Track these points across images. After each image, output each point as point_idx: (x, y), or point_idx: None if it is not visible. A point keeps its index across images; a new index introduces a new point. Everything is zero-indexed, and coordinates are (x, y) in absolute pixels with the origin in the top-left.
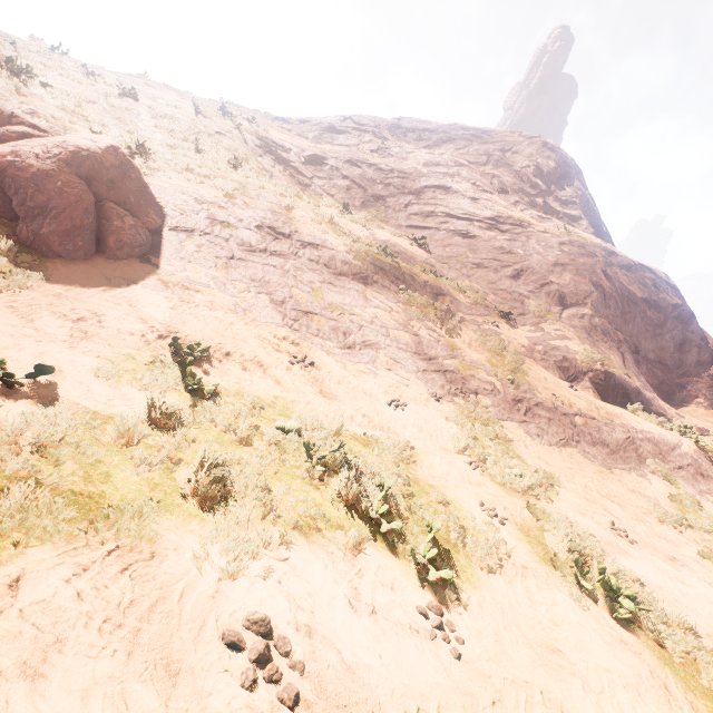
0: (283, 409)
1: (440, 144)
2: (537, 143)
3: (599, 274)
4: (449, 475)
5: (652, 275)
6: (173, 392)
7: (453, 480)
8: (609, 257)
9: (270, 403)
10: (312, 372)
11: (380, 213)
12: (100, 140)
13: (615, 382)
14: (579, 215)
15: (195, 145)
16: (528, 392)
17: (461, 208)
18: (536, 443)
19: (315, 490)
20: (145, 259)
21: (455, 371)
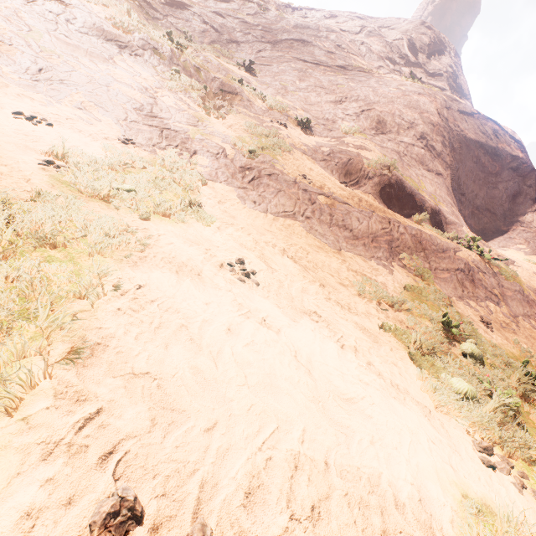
0: None
1: (322, 20)
2: (416, 21)
3: (433, 112)
4: None
5: (495, 126)
6: None
7: None
8: (451, 102)
9: None
10: None
11: (227, 51)
12: None
13: (406, 192)
14: (444, 86)
15: None
16: (265, 163)
17: (313, 57)
18: (244, 207)
19: None
20: None
21: (180, 132)
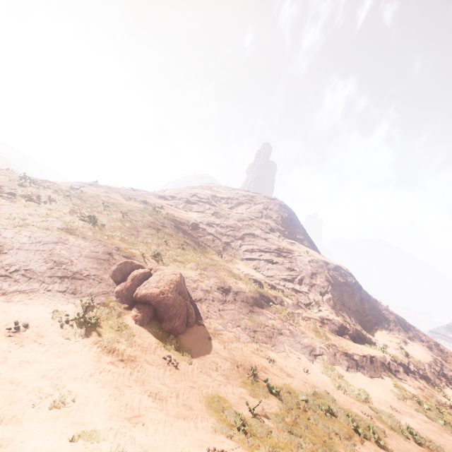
0: (292, 390)
1: (237, 205)
2: (278, 204)
3: (328, 275)
4: (345, 402)
5: (343, 270)
6: (269, 395)
7: (348, 404)
8: (327, 266)
9: (287, 388)
10: (277, 365)
11: (232, 252)
12: (175, 272)
13: (354, 332)
14: (303, 238)
15: (164, 240)
16: (336, 349)
17: (263, 245)
18: (348, 374)
19: (334, 423)
20: (197, 322)
21: (309, 345)
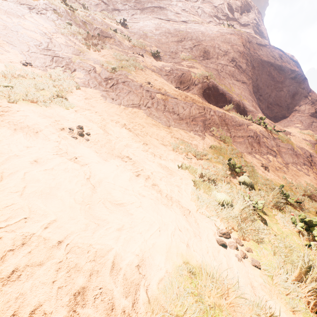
0: None
1: None
2: None
3: (240, 45)
4: None
5: (280, 52)
6: None
7: None
8: (251, 38)
9: None
10: None
11: (112, 15)
12: None
13: (219, 92)
14: (251, 32)
15: None
16: (122, 75)
17: (166, 16)
18: (105, 102)
19: None
20: None
21: (65, 58)
